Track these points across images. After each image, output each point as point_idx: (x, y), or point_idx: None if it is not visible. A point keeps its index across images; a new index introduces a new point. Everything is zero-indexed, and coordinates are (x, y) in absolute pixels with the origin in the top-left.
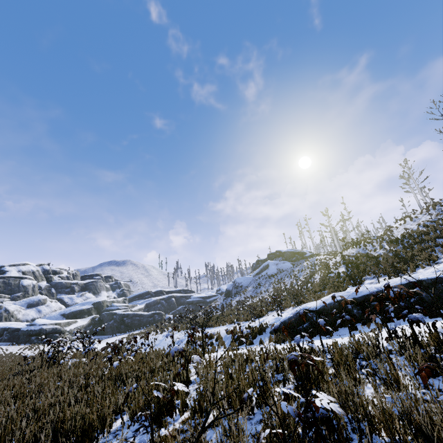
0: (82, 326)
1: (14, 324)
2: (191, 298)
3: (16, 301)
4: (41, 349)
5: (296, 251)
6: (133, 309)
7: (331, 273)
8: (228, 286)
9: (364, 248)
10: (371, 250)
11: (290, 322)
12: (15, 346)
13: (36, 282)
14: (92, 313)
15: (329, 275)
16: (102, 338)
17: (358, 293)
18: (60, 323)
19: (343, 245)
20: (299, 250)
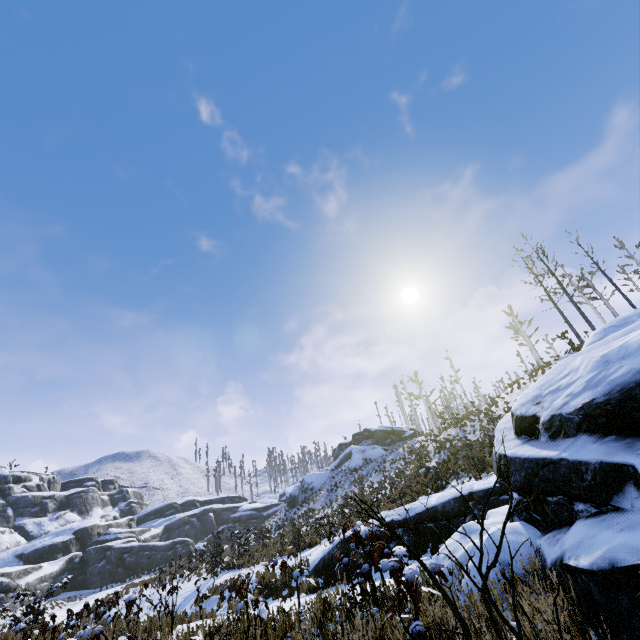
0: (50, 575)
1: None
2: (238, 512)
3: None
4: None
5: (391, 429)
6: (143, 537)
7: (422, 467)
8: (293, 489)
9: (464, 429)
10: (470, 432)
11: (329, 558)
12: None
13: None
14: (71, 550)
15: (421, 470)
16: (82, 594)
17: (412, 510)
18: (10, 573)
19: (442, 423)
20: (395, 428)
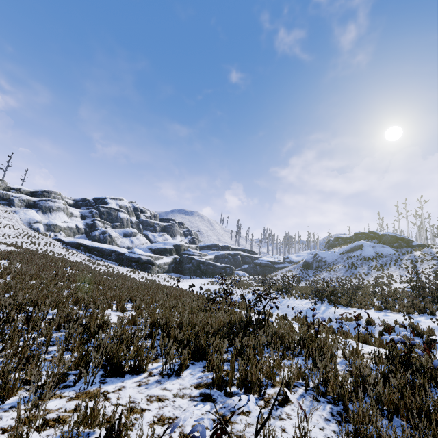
0: (167, 263)
1: (118, 249)
2: (259, 260)
3: (115, 229)
4: (141, 275)
5: (400, 237)
6: (205, 258)
7: None
8: (307, 257)
9: None
10: None
11: None
12: (122, 267)
13: (129, 217)
14: (172, 253)
15: None
16: (181, 277)
17: None
18: (152, 256)
19: None
20: (404, 236)
